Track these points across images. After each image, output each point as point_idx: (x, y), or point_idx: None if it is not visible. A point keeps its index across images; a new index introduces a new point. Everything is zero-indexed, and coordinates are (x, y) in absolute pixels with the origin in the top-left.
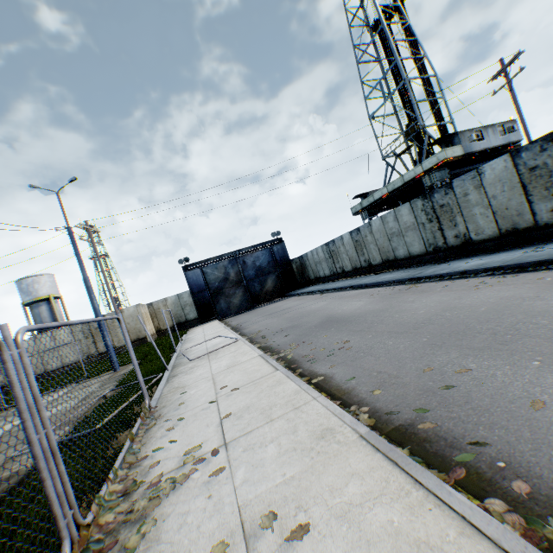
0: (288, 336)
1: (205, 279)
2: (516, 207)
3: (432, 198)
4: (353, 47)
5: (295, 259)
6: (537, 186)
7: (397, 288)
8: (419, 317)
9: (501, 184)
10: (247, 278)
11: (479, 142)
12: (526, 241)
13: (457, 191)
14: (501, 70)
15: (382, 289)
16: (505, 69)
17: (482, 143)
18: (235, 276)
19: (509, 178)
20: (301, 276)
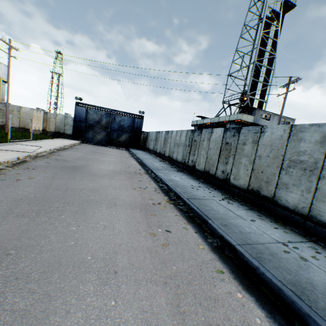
0: (46, 163)
1: (86, 116)
2: (214, 161)
3: (194, 133)
4: (244, 25)
5: (144, 132)
6: (224, 154)
7: (139, 170)
8: (78, 186)
9: (215, 144)
10: (112, 128)
11: (265, 120)
12: (209, 181)
13: (202, 136)
14: (287, 83)
15: (138, 167)
16: (289, 84)
17: (267, 122)
18: (105, 123)
19: (219, 142)
20: (143, 143)
